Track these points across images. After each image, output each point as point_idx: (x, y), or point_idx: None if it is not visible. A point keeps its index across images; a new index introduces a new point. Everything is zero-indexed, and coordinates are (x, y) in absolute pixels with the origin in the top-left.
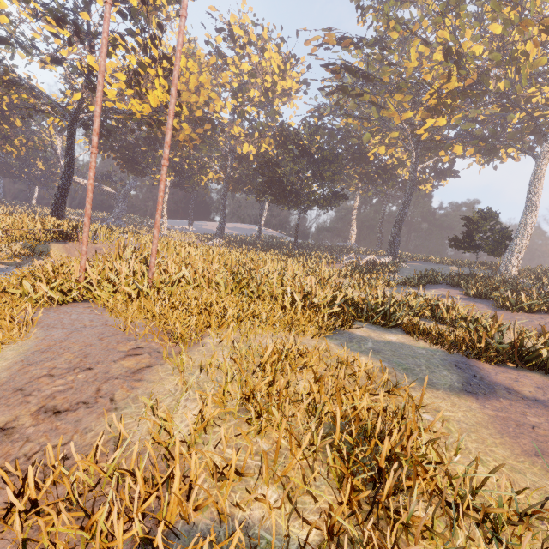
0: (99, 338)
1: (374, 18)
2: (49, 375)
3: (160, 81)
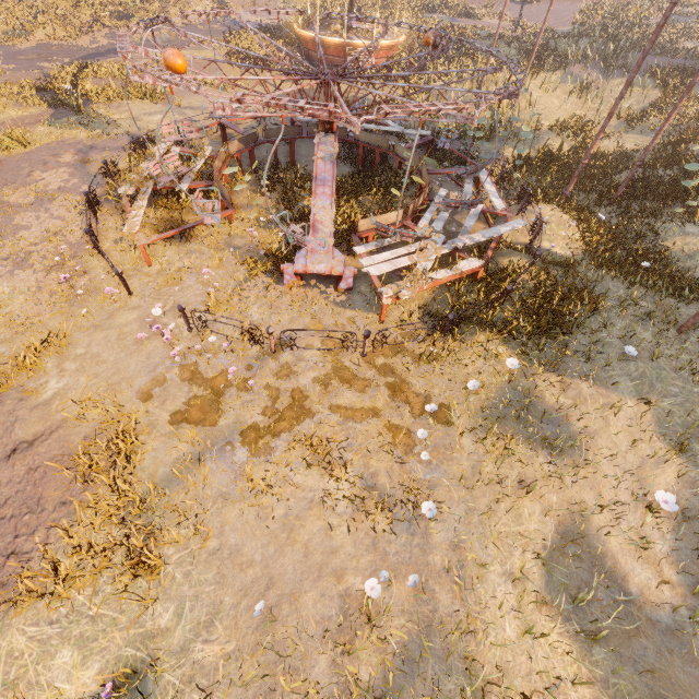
0: None
1: None
2: None
3: None
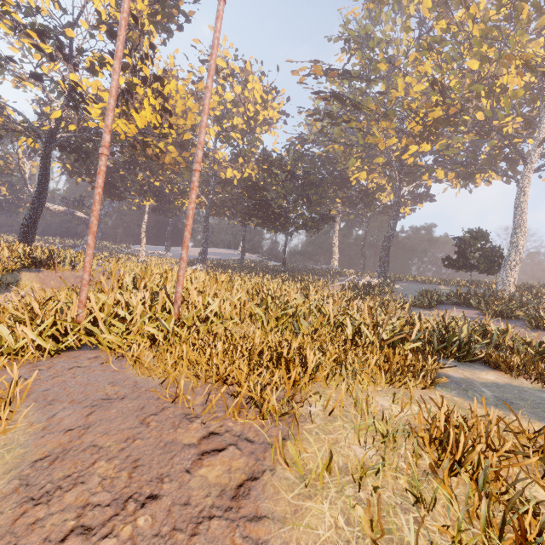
0: (141, 419)
1: (359, 52)
2: (80, 528)
3: (150, 101)
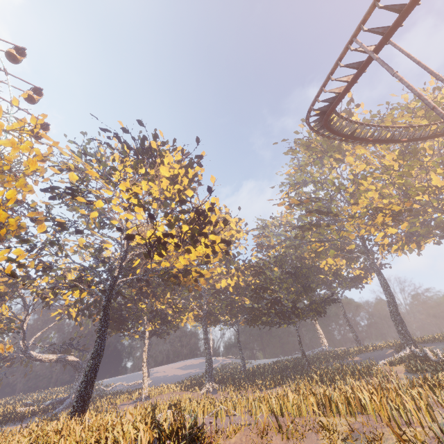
0: None
1: (320, 187)
2: None
3: (211, 238)
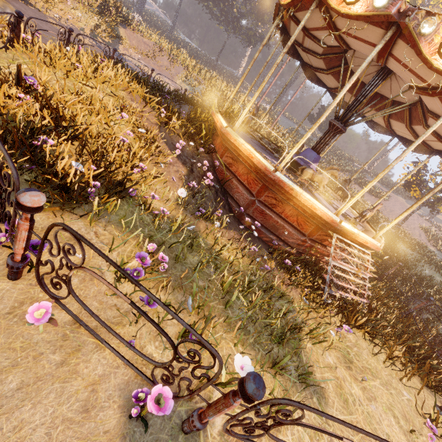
0: None
1: None
2: None
3: None
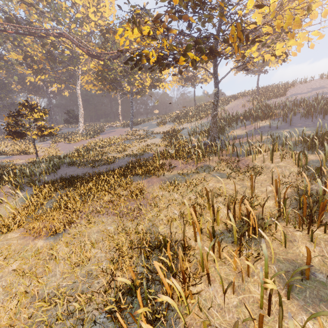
0: None
1: None
2: None
3: None
